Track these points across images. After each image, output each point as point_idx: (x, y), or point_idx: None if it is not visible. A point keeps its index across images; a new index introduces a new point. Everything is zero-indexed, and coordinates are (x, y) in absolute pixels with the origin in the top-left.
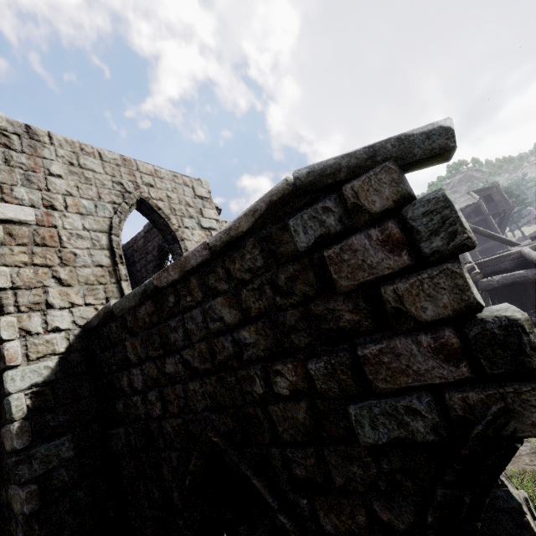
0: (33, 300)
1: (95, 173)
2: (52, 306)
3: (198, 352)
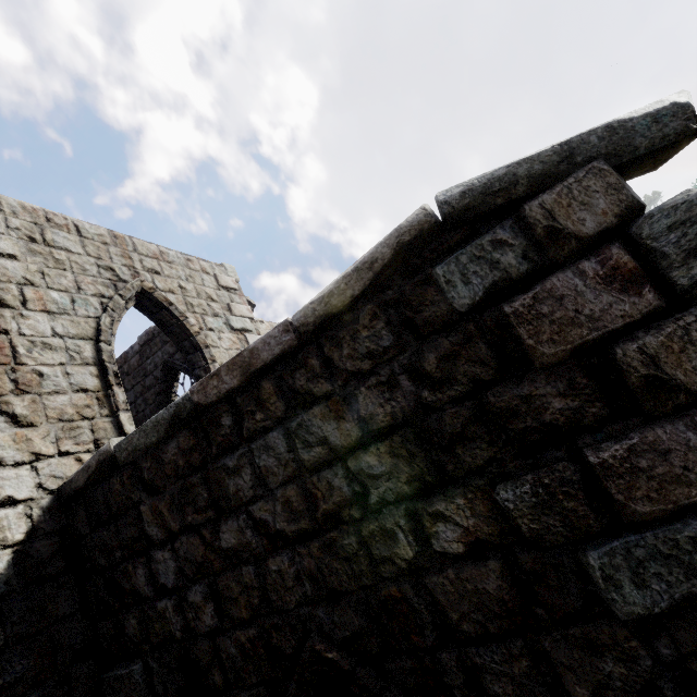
0: None
1: (70, 254)
2: None
3: (282, 503)
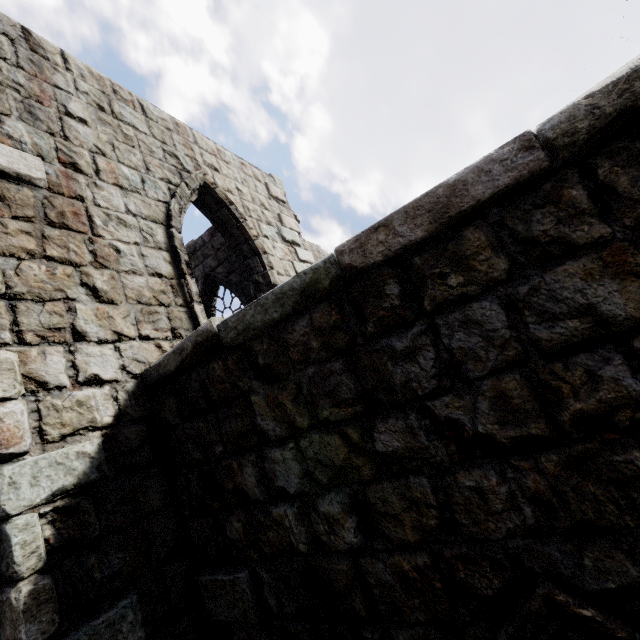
0: (47, 322)
1: (137, 132)
2: (84, 337)
3: (489, 398)
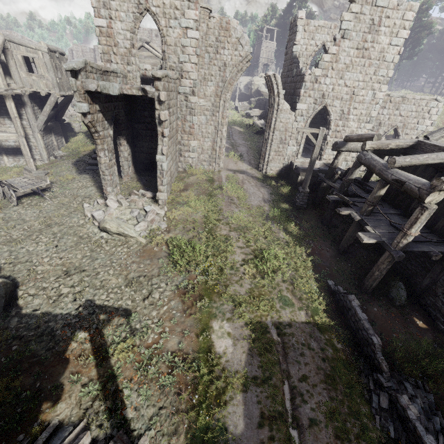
0: (107, 59)
1: None
2: (112, 62)
3: None
